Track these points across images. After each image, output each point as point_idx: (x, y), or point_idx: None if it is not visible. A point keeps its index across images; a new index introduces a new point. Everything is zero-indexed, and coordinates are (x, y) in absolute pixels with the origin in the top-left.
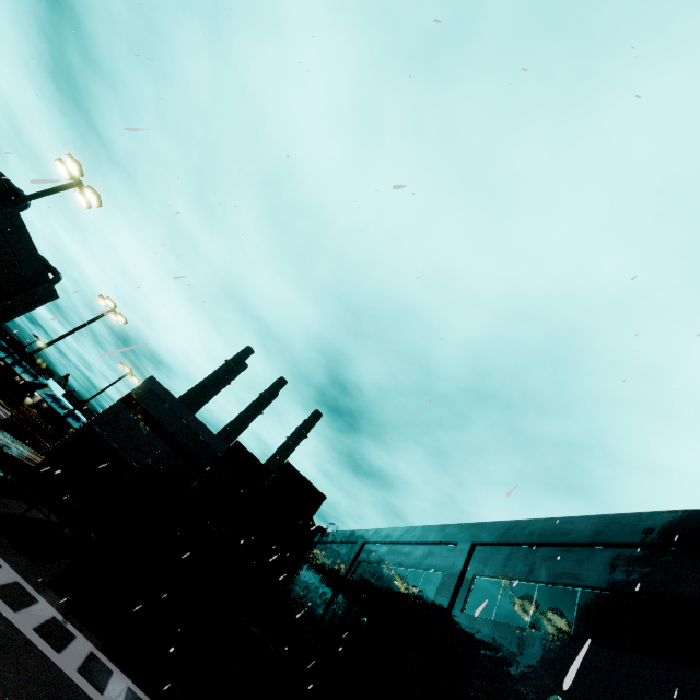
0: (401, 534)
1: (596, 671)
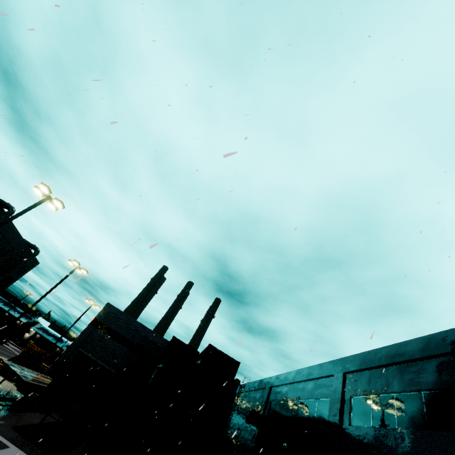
0: (294, 375)
1: (451, 450)
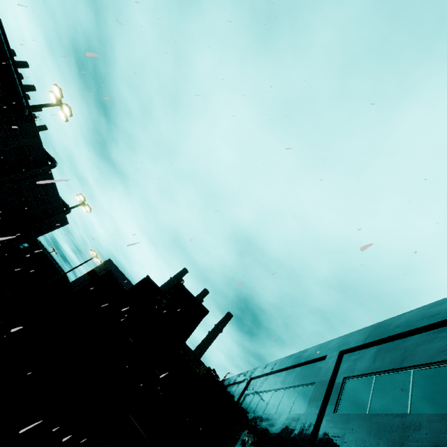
0: (279, 363)
1: None
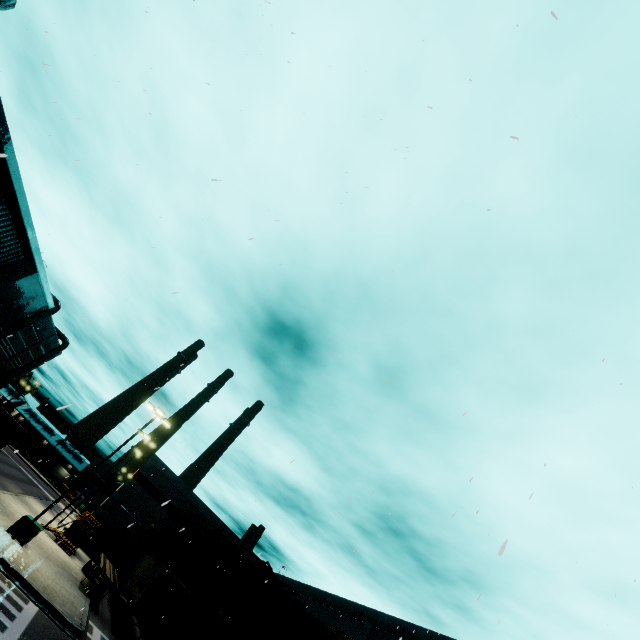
0: (333, 600)
1: None
